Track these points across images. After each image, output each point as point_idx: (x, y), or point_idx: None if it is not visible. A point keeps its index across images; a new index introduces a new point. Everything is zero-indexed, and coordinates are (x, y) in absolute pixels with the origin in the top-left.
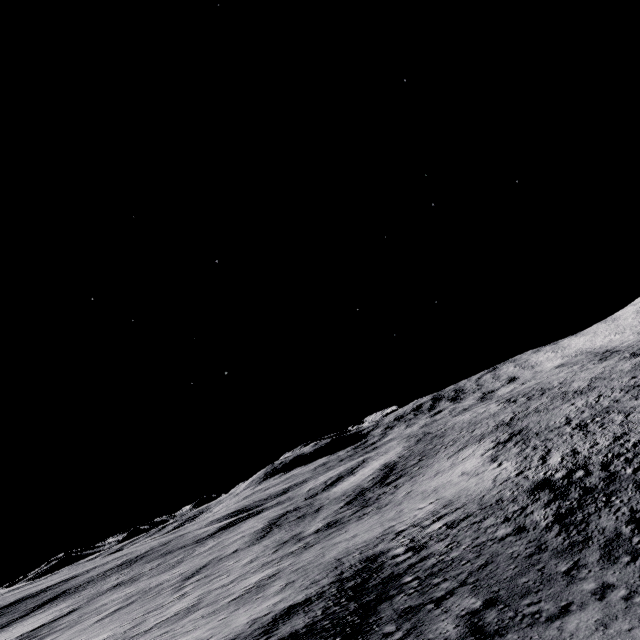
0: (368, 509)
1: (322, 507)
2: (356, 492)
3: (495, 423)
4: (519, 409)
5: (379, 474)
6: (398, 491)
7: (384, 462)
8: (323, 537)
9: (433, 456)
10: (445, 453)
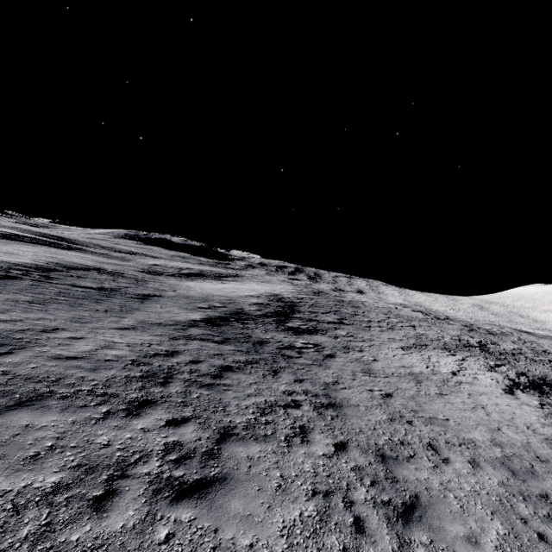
0: (274, 383)
1: (157, 297)
2: (229, 309)
3: (451, 336)
4: (476, 336)
5: (270, 303)
6: (335, 367)
7: (272, 291)
8: (35, 506)
9: (365, 329)
10: (388, 336)
